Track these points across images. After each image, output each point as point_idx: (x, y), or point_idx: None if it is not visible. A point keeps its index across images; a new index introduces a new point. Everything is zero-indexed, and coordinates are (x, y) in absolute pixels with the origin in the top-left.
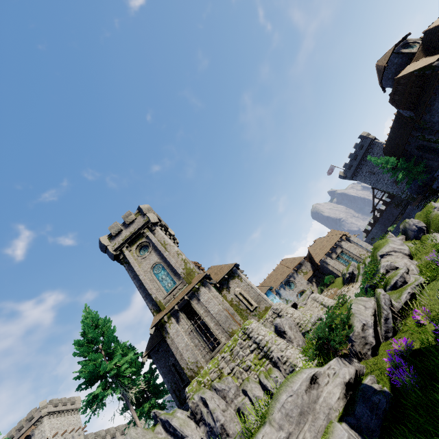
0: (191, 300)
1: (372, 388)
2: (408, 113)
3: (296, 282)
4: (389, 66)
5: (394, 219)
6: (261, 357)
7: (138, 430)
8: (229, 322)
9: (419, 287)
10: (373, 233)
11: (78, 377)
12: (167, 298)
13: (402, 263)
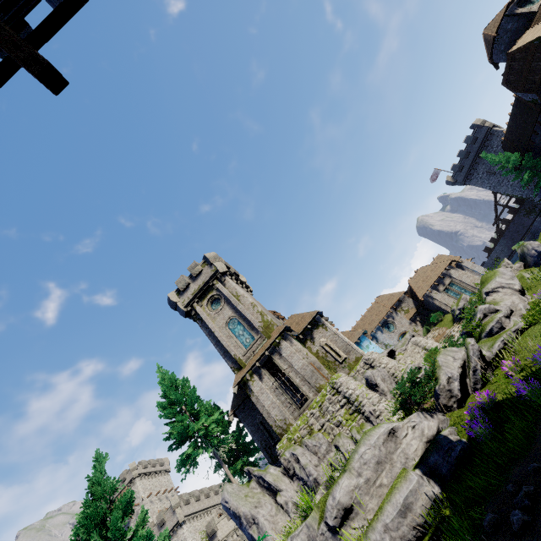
0: (273, 356)
1: (448, 439)
2: (530, 96)
3: (396, 322)
4: (501, 34)
5: (525, 231)
6: (352, 412)
7: (234, 486)
8: (315, 376)
9: (516, 333)
10: (497, 252)
11: (169, 438)
12: (247, 355)
13: (509, 302)
